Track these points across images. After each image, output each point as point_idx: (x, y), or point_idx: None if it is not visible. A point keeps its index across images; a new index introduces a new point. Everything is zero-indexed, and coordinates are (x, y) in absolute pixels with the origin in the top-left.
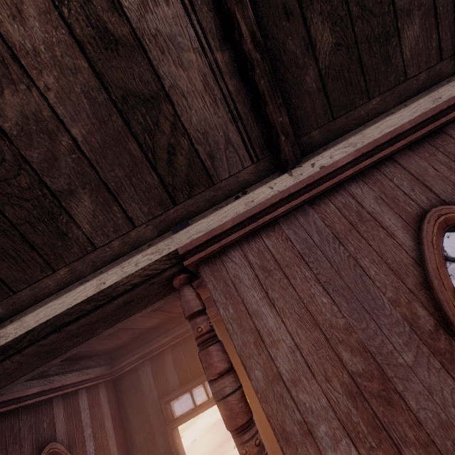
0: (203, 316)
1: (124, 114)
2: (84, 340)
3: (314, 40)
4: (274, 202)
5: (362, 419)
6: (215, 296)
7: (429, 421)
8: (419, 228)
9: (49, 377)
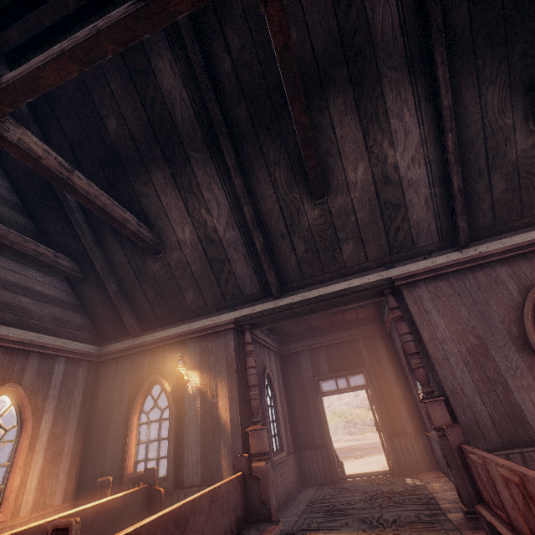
0: (399, 309)
1: (382, 210)
2: (324, 310)
3: (492, 186)
4: (448, 265)
5: (471, 359)
6: (408, 302)
7: (502, 366)
8: (527, 293)
9: (264, 335)
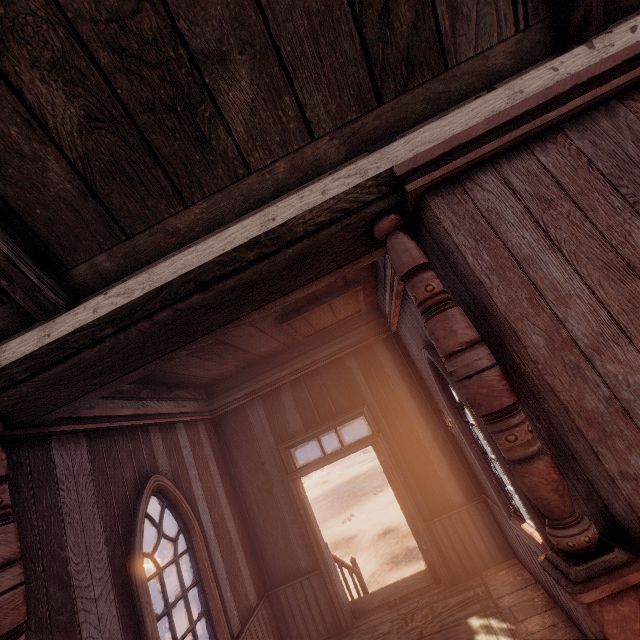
0: (431, 271)
1: None
2: (223, 322)
3: None
4: (562, 91)
5: None
6: (456, 239)
7: None
8: None
9: (141, 401)
